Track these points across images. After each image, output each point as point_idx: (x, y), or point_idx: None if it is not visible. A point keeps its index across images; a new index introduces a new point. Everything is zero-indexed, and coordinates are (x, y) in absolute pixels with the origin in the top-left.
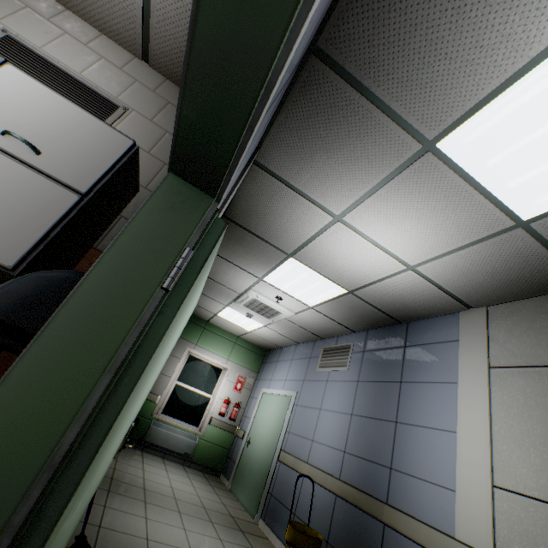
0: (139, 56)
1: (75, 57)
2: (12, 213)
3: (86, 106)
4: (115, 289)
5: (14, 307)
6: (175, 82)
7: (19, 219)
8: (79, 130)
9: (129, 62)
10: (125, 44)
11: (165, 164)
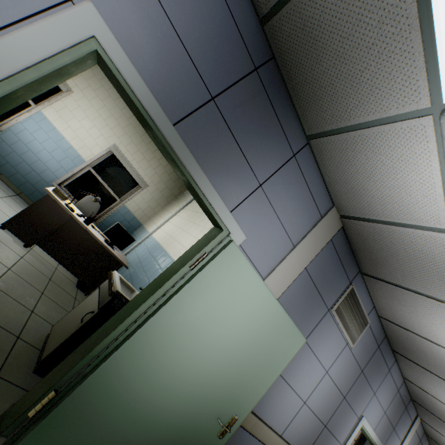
0: None
1: None
2: None
3: None
4: None
5: None
6: None
7: None
8: None
9: None
10: None
11: None
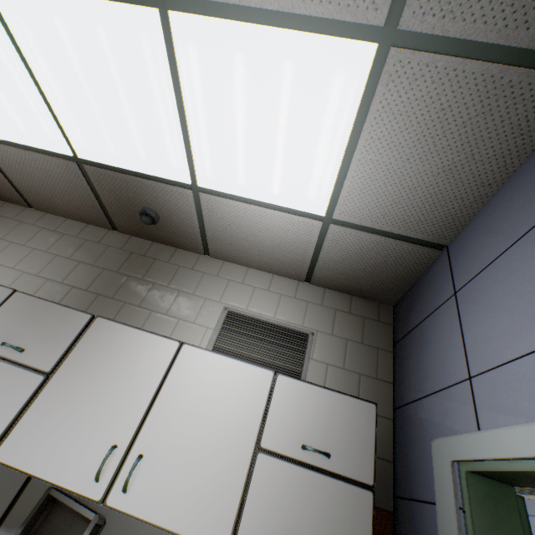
0: (302, 280)
1: (266, 304)
2: None
3: (289, 346)
4: None
5: None
6: (332, 288)
7: None
8: (339, 414)
9: (297, 287)
10: (291, 276)
11: (359, 374)
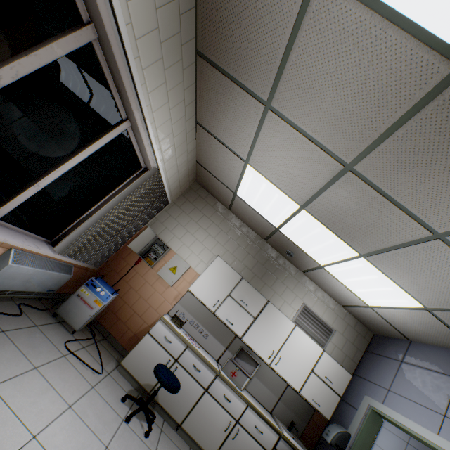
0: (340, 304)
1: (320, 309)
2: (328, 403)
3: (324, 332)
4: (361, 446)
5: (340, 442)
6: (351, 314)
7: (329, 405)
8: (339, 373)
9: (335, 306)
10: (336, 300)
11: (346, 355)
